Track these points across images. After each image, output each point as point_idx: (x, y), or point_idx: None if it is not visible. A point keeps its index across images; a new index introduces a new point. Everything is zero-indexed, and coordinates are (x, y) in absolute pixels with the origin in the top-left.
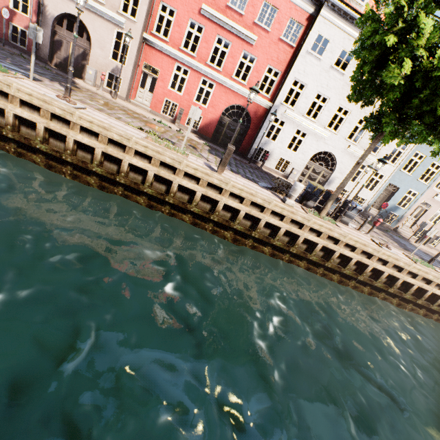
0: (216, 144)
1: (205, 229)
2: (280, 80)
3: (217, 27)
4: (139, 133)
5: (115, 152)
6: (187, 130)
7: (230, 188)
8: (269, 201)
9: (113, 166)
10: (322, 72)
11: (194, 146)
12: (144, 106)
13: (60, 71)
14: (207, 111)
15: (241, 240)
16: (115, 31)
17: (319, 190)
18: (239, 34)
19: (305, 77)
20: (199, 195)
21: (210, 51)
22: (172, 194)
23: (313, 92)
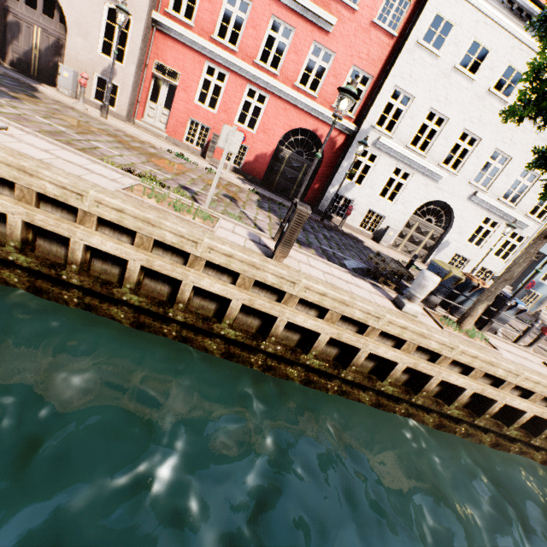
0: (270, 190)
1: (250, 363)
2: (370, 90)
3: (272, 3)
4: (120, 178)
5: (52, 222)
6: (224, 167)
7: (300, 290)
8: (377, 314)
9: (58, 248)
10: (438, 77)
11: (234, 195)
12: (157, 131)
13: (17, 72)
14: (256, 138)
15: (319, 382)
16: (104, 8)
17: (453, 277)
18: (307, 14)
19: (412, 84)
20: (237, 306)
21: (260, 43)
22: (182, 304)
23: (423, 109)
